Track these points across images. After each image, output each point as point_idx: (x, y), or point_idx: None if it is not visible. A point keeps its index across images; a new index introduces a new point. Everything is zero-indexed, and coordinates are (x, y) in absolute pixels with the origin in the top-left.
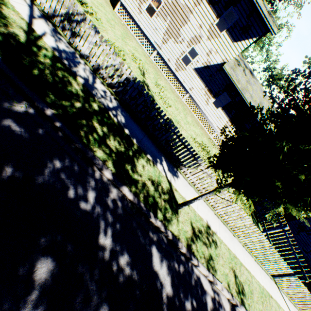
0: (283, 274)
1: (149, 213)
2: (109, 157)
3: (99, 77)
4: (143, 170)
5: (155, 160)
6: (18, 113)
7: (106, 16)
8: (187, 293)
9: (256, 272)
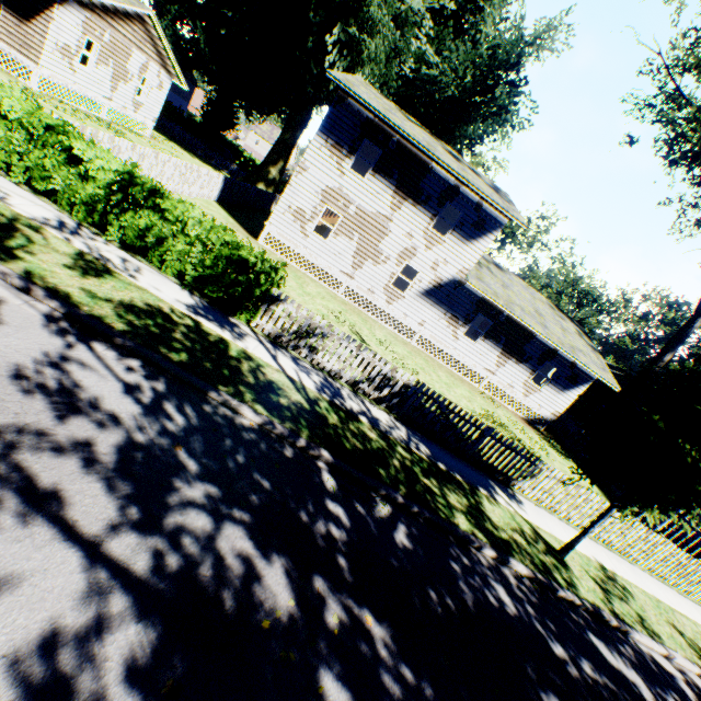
0: None
1: (552, 584)
2: (470, 523)
3: (363, 397)
4: (498, 519)
5: (489, 491)
6: (389, 519)
7: None
8: (659, 685)
9: (693, 614)
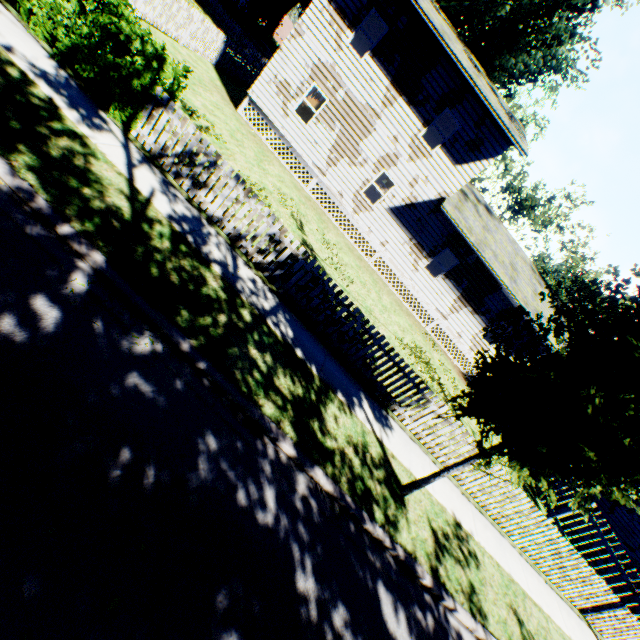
0: (601, 606)
1: (361, 514)
2: (284, 413)
3: (241, 255)
4: (337, 427)
5: (350, 400)
6: (143, 358)
7: (227, 127)
8: None
9: (552, 608)
